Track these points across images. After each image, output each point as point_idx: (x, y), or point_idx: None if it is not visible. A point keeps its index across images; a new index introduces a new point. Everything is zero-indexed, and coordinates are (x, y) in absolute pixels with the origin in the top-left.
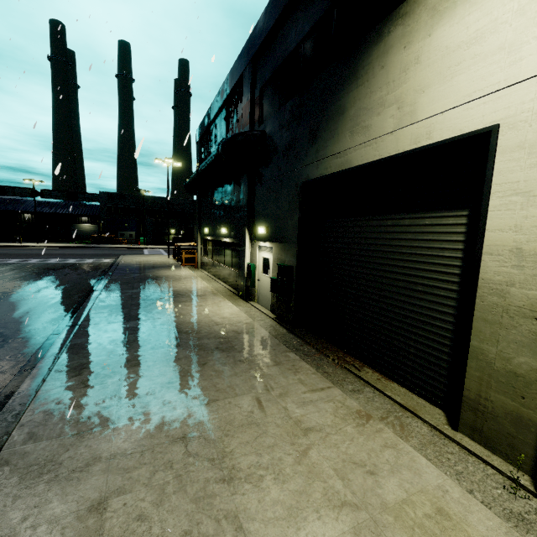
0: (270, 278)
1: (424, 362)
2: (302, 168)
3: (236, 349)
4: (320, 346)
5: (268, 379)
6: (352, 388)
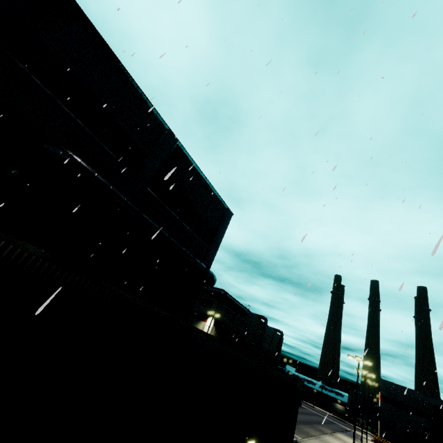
0: None
1: None
2: None
3: None
4: None
5: None
6: None
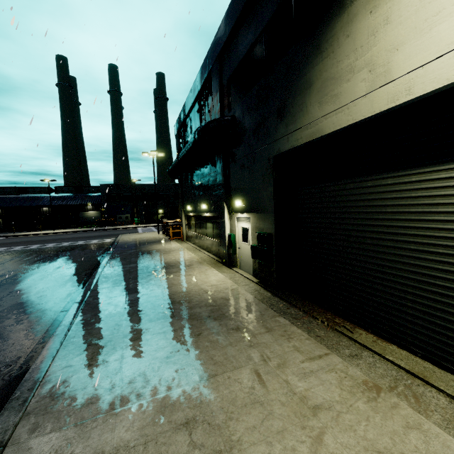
0: (250, 246)
1: (427, 323)
2: (273, 143)
3: (227, 316)
4: (306, 308)
5: (263, 348)
6: (350, 353)
